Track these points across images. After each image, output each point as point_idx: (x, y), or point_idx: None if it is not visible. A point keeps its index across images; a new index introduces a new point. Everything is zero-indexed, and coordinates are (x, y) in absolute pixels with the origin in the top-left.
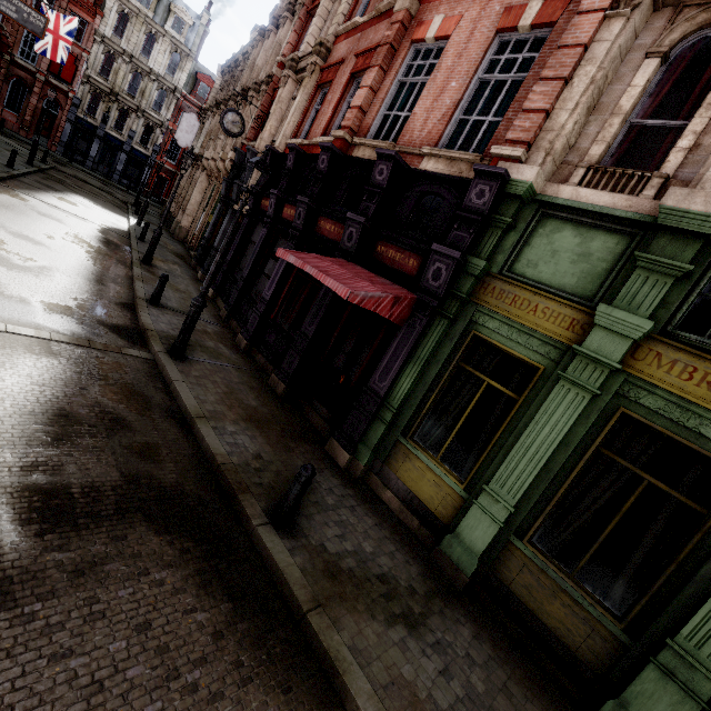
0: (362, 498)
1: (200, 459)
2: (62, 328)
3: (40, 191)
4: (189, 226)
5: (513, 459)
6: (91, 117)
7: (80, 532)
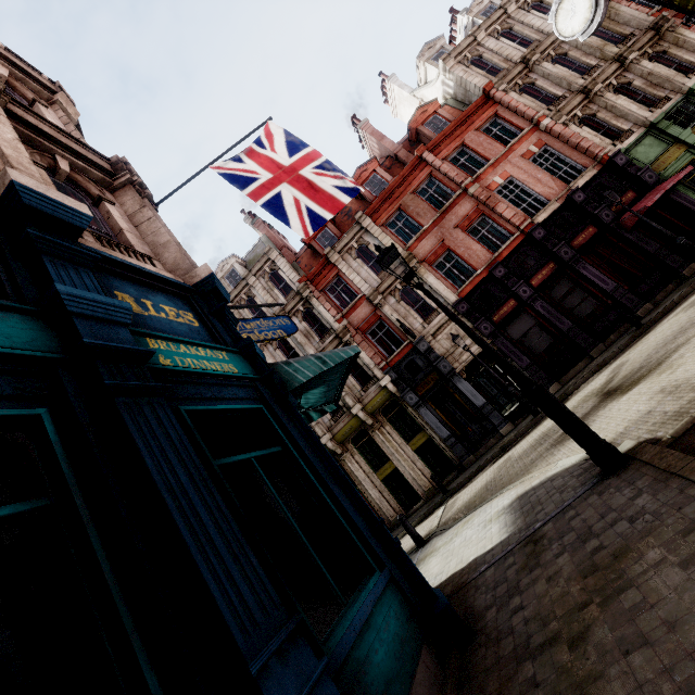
0: None
1: None
2: None
3: None
4: None
5: None
6: None
7: None
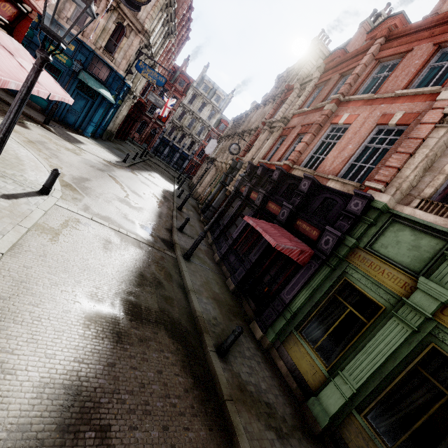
0: (265, 359)
1: (189, 311)
2: (144, 236)
3: (142, 171)
4: (201, 192)
5: (359, 359)
6: (169, 137)
7: (143, 325)
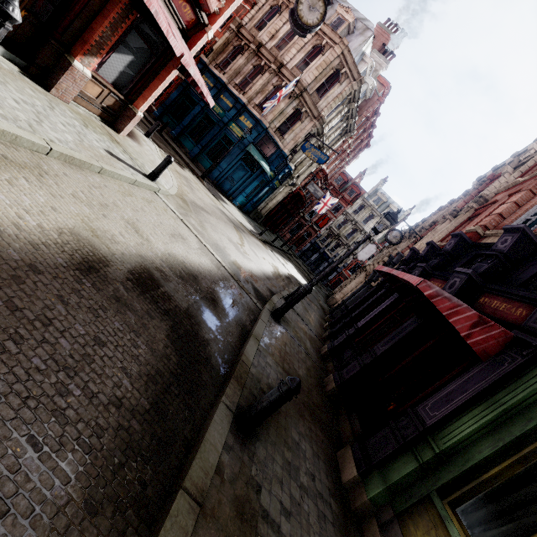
0: (344, 527)
1: (233, 351)
2: (233, 269)
3: (276, 252)
4: (339, 299)
5: None
6: (321, 243)
7: (141, 295)
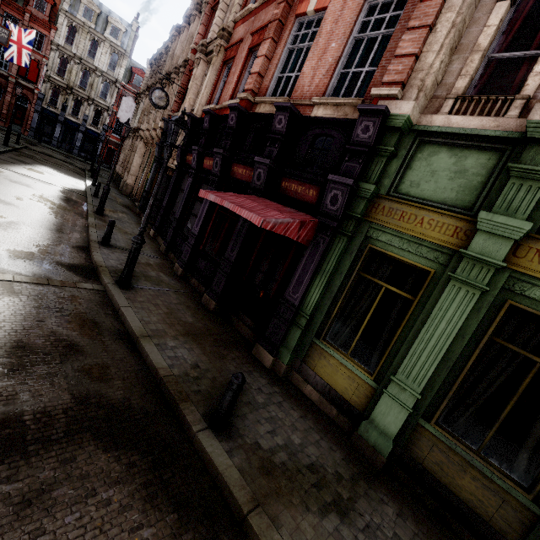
0: (287, 393)
1: (145, 373)
2: (25, 270)
3: (13, 165)
4: (133, 183)
5: (415, 352)
6: (53, 107)
7: (29, 460)
